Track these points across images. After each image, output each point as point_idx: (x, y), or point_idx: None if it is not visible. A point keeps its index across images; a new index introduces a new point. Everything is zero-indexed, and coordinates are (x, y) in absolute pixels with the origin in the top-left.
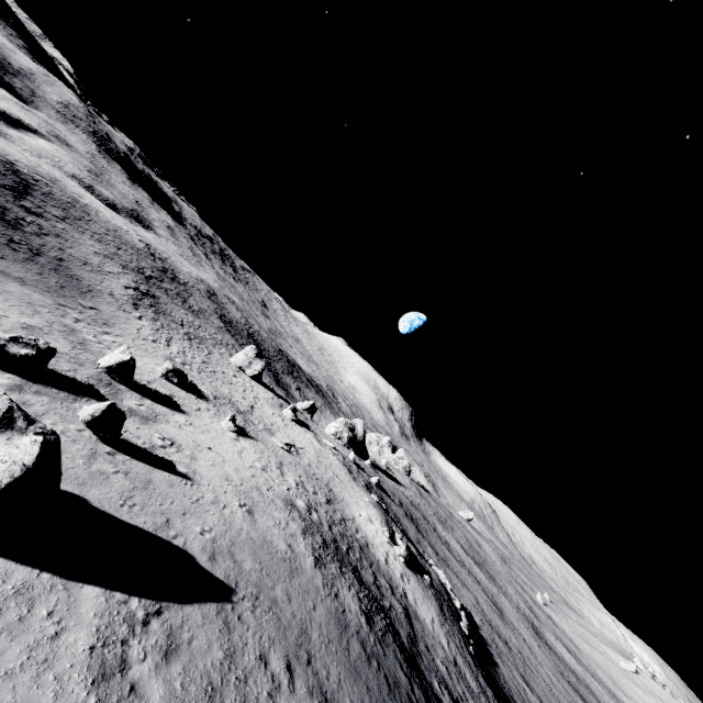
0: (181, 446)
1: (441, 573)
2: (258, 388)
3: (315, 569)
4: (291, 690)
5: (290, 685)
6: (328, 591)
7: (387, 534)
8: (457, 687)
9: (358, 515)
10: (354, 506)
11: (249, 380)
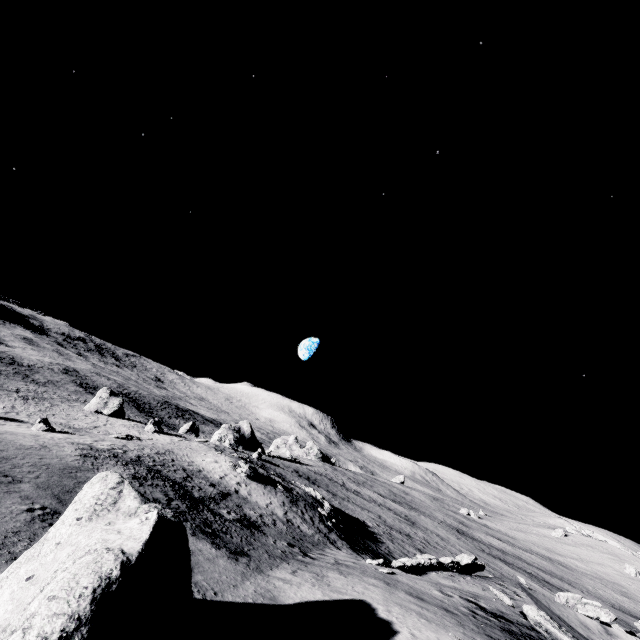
0: None
1: (310, 490)
2: (118, 420)
3: (75, 456)
4: None
5: None
6: (82, 462)
7: (230, 464)
8: (266, 520)
9: (201, 461)
10: (198, 457)
11: (107, 417)
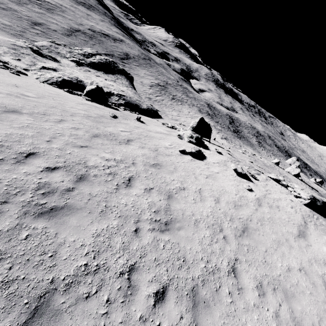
0: None
1: None
2: None
3: None
4: None
5: None
6: None
7: None
8: None
9: None
10: None
11: None
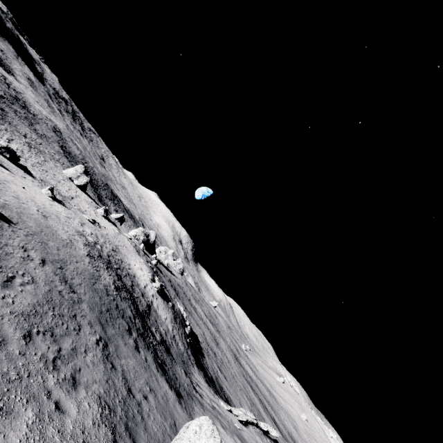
0: None
1: (182, 308)
2: (82, 193)
3: (86, 256)
4: (41, 265)
5: (41, 264)
6: (92, 266)
7: (150, 276)
8: (169, 339)
9: (133, 265)
10: (132, 260)
11: (76, 187)
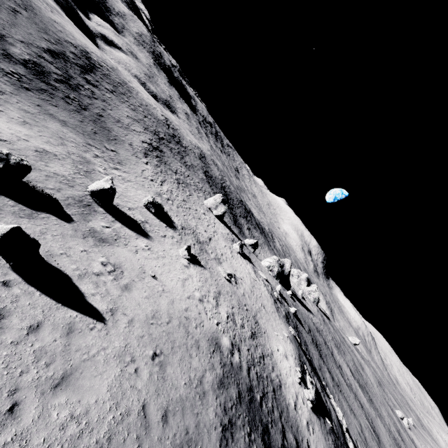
0: (122, 273)
1: (339, 411)
2: (219, 225)
3: None
4: None
5: None
6: None
7: (299, 374)
8: None
9: (276, 350)
10: (274, 340)
11: (214, 218)
